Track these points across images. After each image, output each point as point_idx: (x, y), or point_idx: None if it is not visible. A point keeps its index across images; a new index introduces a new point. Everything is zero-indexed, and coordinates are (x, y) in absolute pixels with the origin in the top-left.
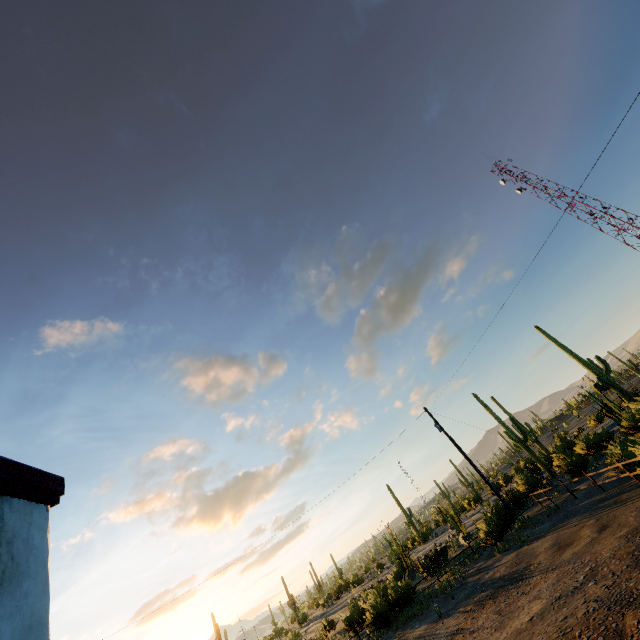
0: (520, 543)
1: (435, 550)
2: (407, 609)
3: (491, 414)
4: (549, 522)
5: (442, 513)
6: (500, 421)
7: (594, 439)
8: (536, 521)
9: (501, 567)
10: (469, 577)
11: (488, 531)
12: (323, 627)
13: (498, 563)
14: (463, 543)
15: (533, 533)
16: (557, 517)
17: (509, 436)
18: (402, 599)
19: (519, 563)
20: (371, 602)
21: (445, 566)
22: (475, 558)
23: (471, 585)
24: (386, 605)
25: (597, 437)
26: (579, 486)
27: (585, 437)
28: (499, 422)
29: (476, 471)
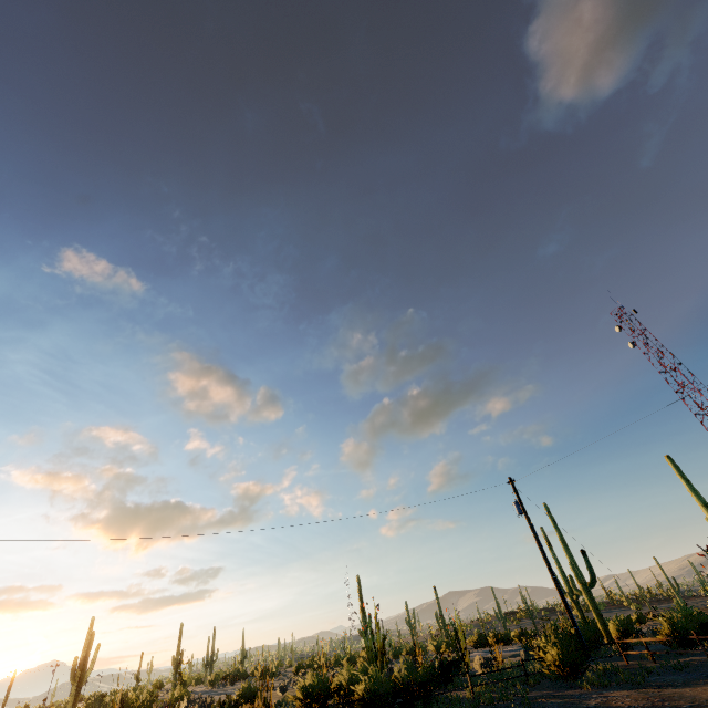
0: (628, 685)
1: (444, 658)
2: (428, 702)
3: (559, 536)
4: (677, 676)
5: (447, 625)
6: (567, 549)
7: (700, 617)
8: (636, 672)
9: (619, 698)
10: (538, 698)
11: (563, 655)
12: (241, 693)
13: (600, 695)
14: (478, 669)
15: (650, 680)
16: (691, 674)
17: (575, 570)
18: (418, 688)
19: (669, 700)
20: (373, 671)
21: (463, 681)
22: (529, 683)
23: (558, 705)
24: (390, 686)
25: (705, 616)
26: (697, 657)
27: (686, 610)
28: (566, 549)
29: (553, 579)
